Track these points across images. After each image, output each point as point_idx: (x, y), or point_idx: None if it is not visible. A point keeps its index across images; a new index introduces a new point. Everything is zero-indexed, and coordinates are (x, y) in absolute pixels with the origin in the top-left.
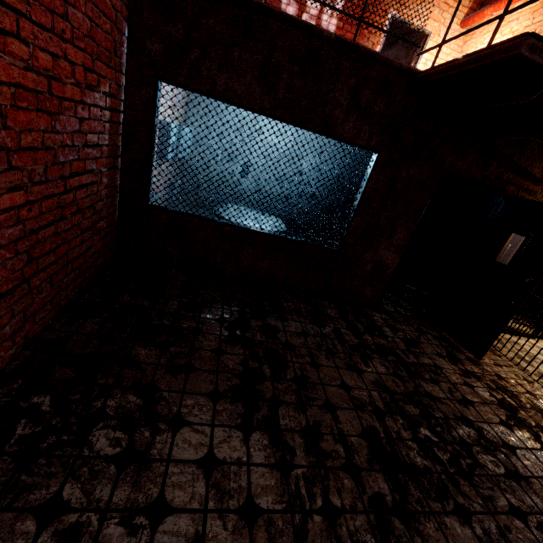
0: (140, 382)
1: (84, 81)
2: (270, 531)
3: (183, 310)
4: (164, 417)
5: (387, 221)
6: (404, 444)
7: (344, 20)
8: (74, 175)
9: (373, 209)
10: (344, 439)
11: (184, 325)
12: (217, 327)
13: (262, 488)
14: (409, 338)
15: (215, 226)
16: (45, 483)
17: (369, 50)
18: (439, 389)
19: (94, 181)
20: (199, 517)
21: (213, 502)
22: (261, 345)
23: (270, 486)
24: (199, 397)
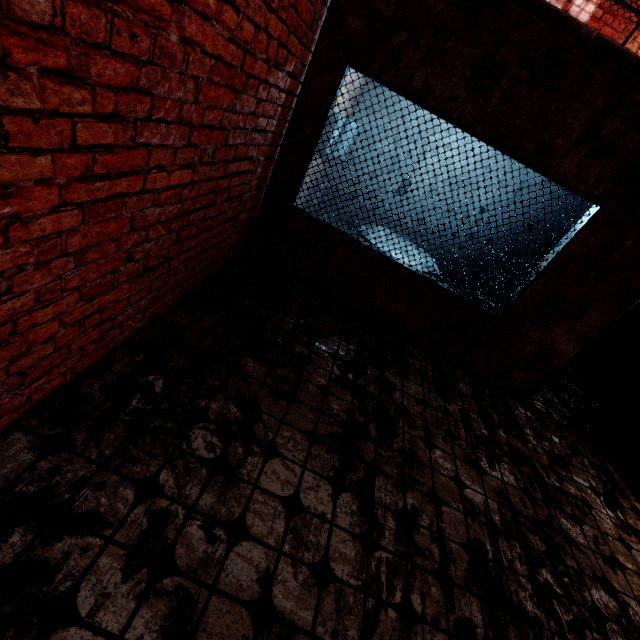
0: (243, 395)
1: (274, 57)
2: (339, 602)
3: (298, 333)
4: (259, 439)
5: (579, 299)
6: (515, 578)
7: (605, 8)
8: (235, 160)
9: (565, 277)
10: (442, 542)
11: (296, 349)
12: (330, 362)
13: (340, 554)
14: (556, 453)
15: (358, 248)
16: (147, 460)
17: None
18: (580, 532)
19: (250, 170)
20: (273, 555)
21: (289, 546)
22: (372, 399)
23: (349, 556)
24: (297, 432)
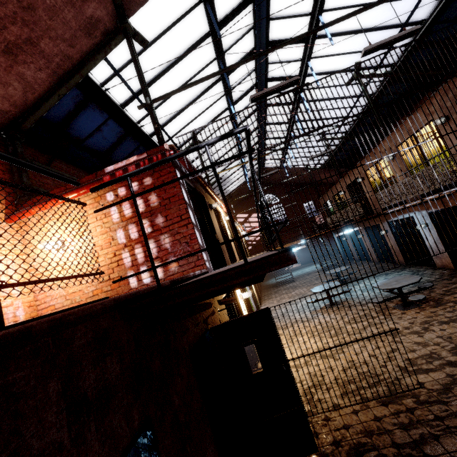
0: None
1: None
2: None
3: None
4: None
5: None
6: None
7: None
8: None
9: None
10: None
11: None
12: None
13: None
14: None
15: None
16: None
17: (52, 318)
18: None
19: None
20: None
21: None
22: None
23: None
24: None
